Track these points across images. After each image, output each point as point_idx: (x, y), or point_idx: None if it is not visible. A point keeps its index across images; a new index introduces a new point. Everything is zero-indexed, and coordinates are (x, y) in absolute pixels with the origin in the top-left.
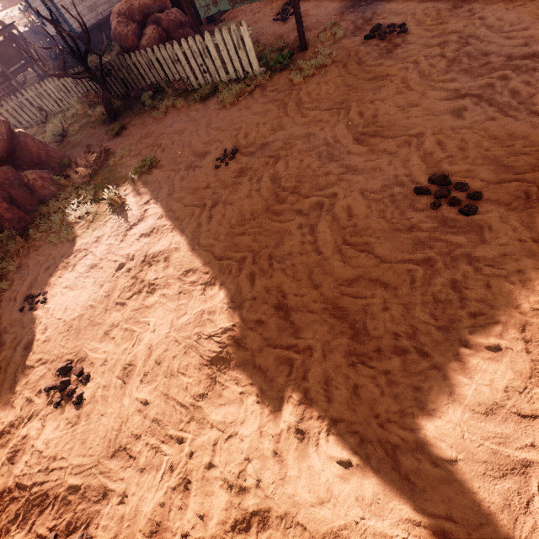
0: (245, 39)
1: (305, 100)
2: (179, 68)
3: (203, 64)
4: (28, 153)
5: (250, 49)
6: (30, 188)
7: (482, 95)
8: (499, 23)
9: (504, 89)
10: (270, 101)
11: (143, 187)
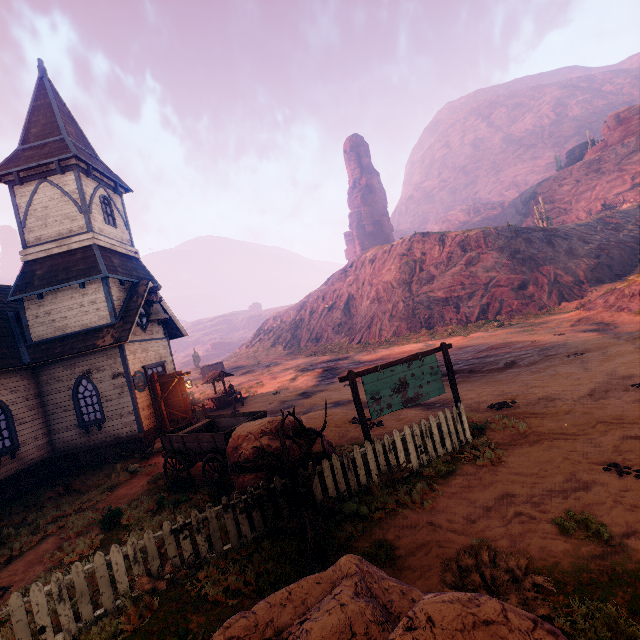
0: (461, 414)
1: (559, 431)
2: (391, 457)
3: (421, 444)
4: None
5: (464, 421)
6: None
7: (638, 398)
8: (558, 389)
9: (639, 395)
10: (531, 443)
11: (637, 537)
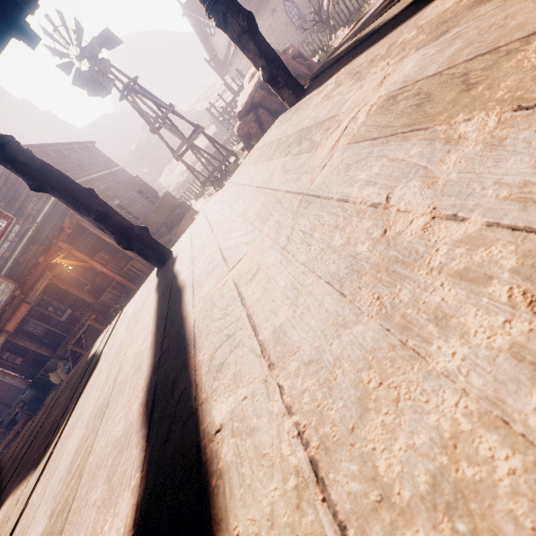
0: None
1: None
2: None
3: None
4: (303, 59)
5: None
6: (309, 67)
7: None
8: None
9: None
10: None
11: None
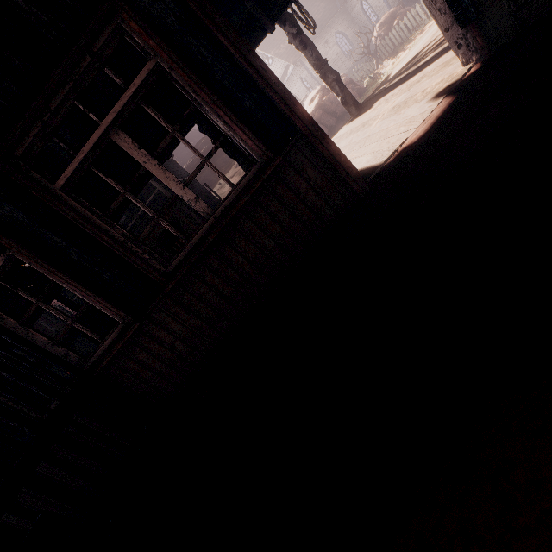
0: None
1: None
2: (417, 18)
3: None
4: (353, 84)
5: None
6: (358, 91)
7: None
8: None
9: None
10: None
11: None
